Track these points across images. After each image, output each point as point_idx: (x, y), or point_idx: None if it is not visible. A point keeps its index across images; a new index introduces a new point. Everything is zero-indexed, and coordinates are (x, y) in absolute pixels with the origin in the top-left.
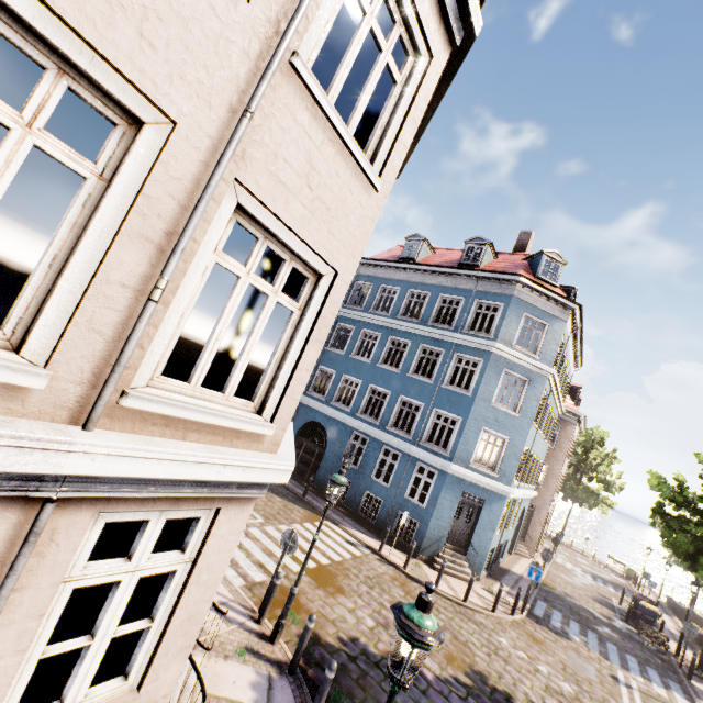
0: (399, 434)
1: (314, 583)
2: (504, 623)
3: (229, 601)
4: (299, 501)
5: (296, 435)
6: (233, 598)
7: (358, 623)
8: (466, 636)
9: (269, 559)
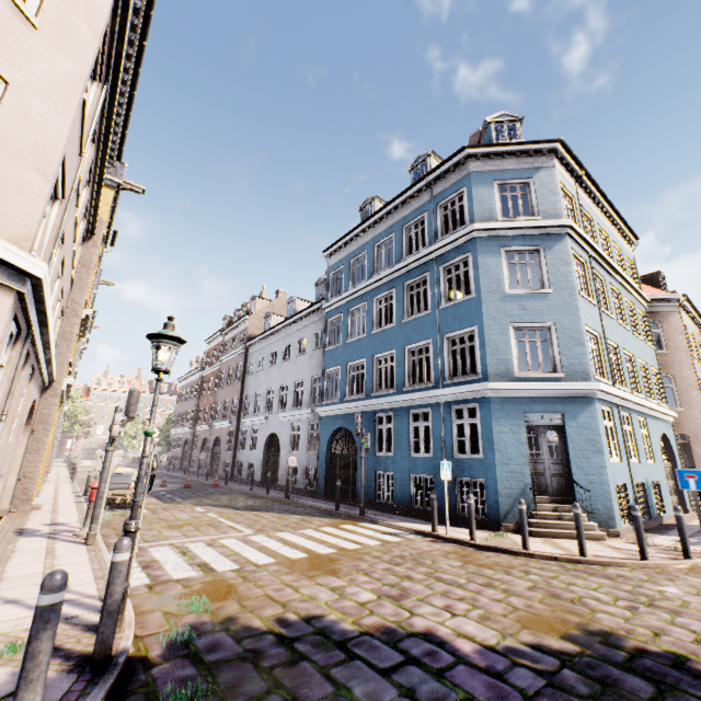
0: (419, 388)
1: (285, 571)
2: (673, 571)
3: (82, 598)
4: (329, 515)
5: (326, 454)
6: (96, 594)
7: (339, 599)
8: (580, 592)
9: (224, 559)
